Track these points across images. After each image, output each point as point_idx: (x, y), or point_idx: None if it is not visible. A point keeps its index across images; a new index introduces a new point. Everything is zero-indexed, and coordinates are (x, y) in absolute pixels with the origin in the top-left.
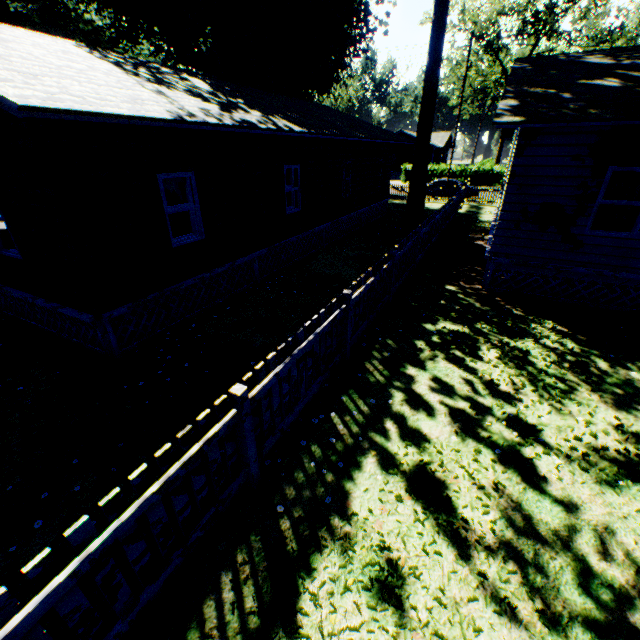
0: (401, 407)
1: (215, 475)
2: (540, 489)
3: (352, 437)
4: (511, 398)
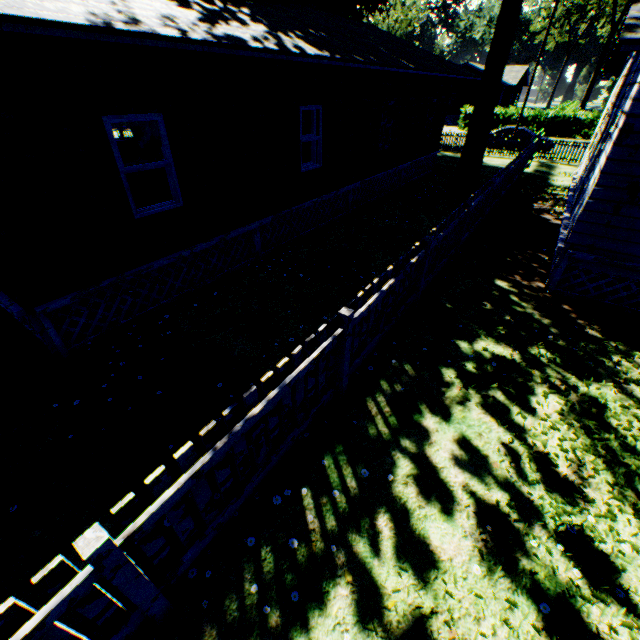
0: (404, 489)
1: None
2: None
3: (323, 538)
4: (574, 493)
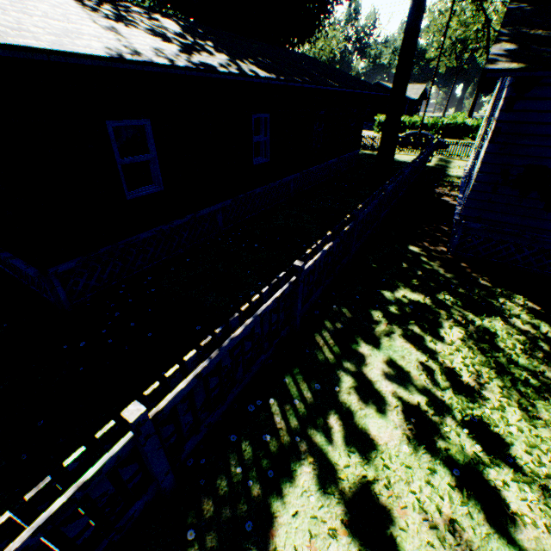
0: (348, 397)
1: (106, 507)
2: (508, 537)
3: (289, 434)
4: (474, 395)
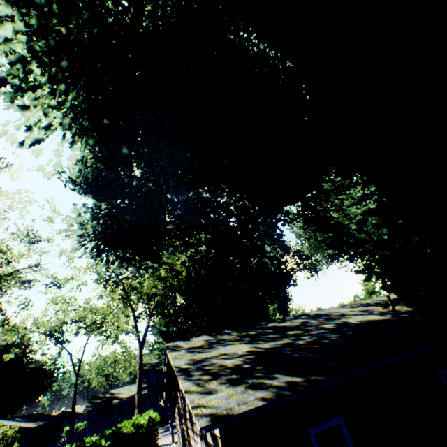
0: None
1: None
2: None
3: None
4: None
